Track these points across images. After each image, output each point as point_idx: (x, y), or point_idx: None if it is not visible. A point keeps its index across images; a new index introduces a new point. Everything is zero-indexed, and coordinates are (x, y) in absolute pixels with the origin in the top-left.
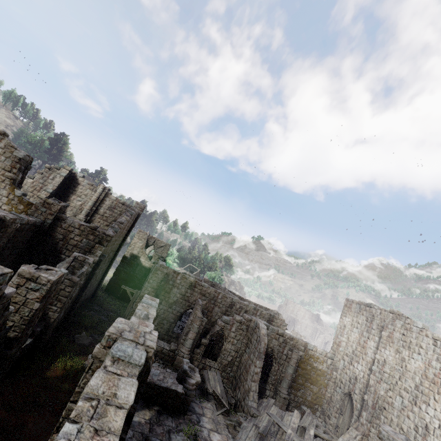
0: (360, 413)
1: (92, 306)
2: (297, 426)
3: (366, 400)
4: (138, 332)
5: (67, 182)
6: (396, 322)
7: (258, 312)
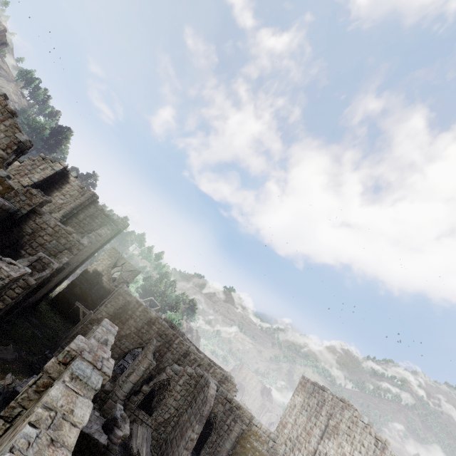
0: None
1: (30, 316)
2: None
3: None
4: (96, 355)
5: (56, 177)
6: (345, 412)
7: (211, 369)
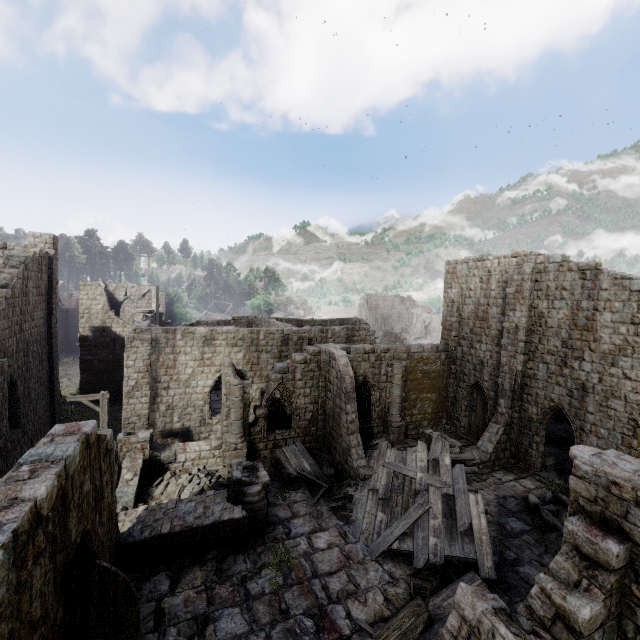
0: (496, 402)
1: None
2: (427, 463)
3: (501, 384)
4: None
5: None
6: (524, 268)
7: (328, 333)
